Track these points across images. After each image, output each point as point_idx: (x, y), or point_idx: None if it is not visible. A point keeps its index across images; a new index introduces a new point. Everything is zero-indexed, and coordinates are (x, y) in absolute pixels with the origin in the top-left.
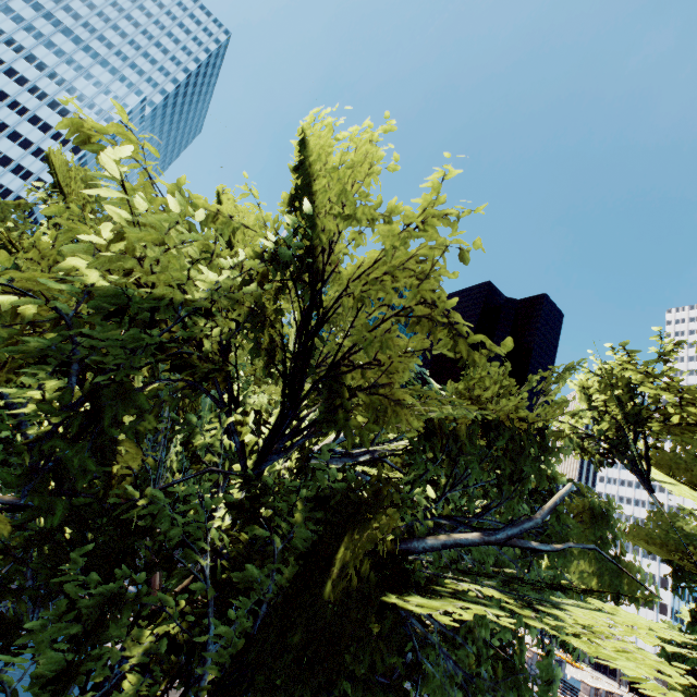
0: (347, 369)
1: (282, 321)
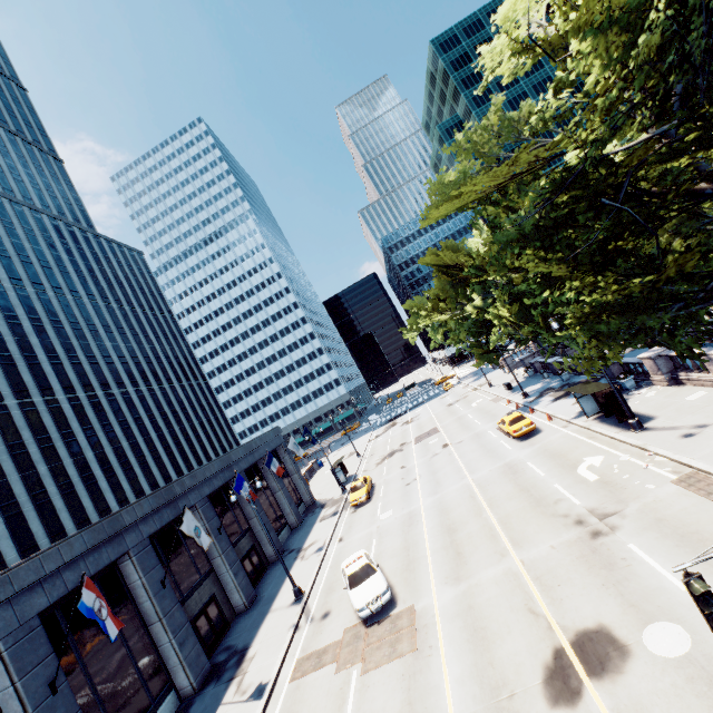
0: None
1: None
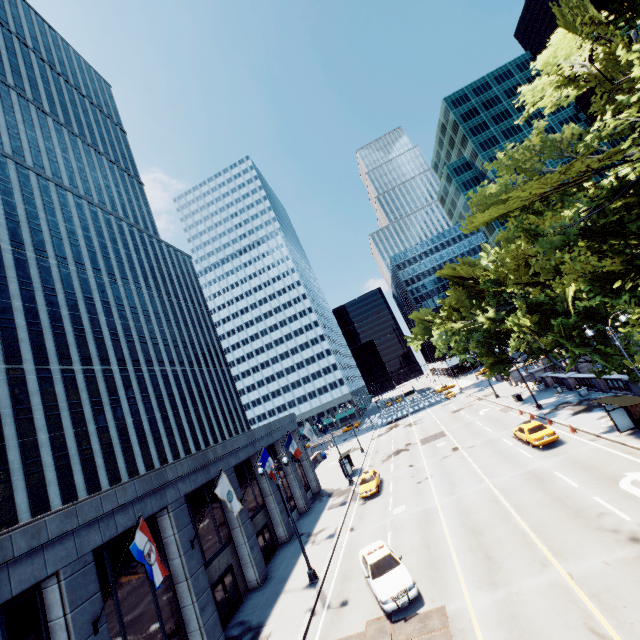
0: None
1: None
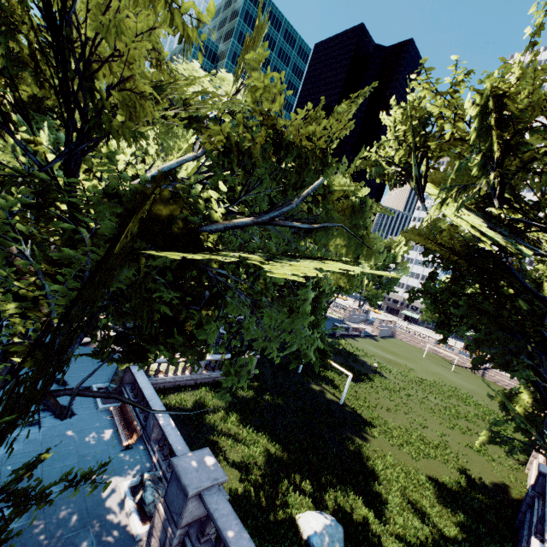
0: (98, 68)
1: (29, 16)
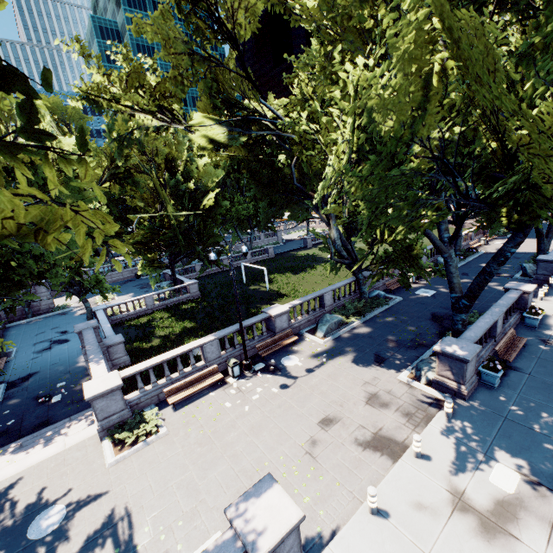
0: None
1: None
